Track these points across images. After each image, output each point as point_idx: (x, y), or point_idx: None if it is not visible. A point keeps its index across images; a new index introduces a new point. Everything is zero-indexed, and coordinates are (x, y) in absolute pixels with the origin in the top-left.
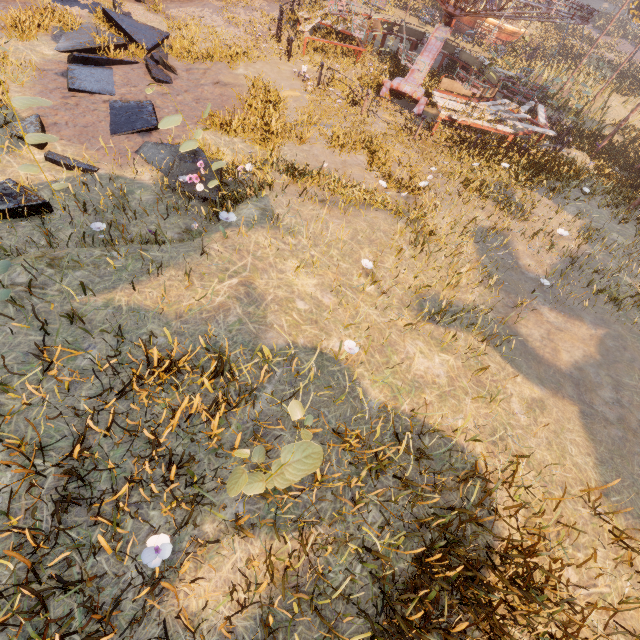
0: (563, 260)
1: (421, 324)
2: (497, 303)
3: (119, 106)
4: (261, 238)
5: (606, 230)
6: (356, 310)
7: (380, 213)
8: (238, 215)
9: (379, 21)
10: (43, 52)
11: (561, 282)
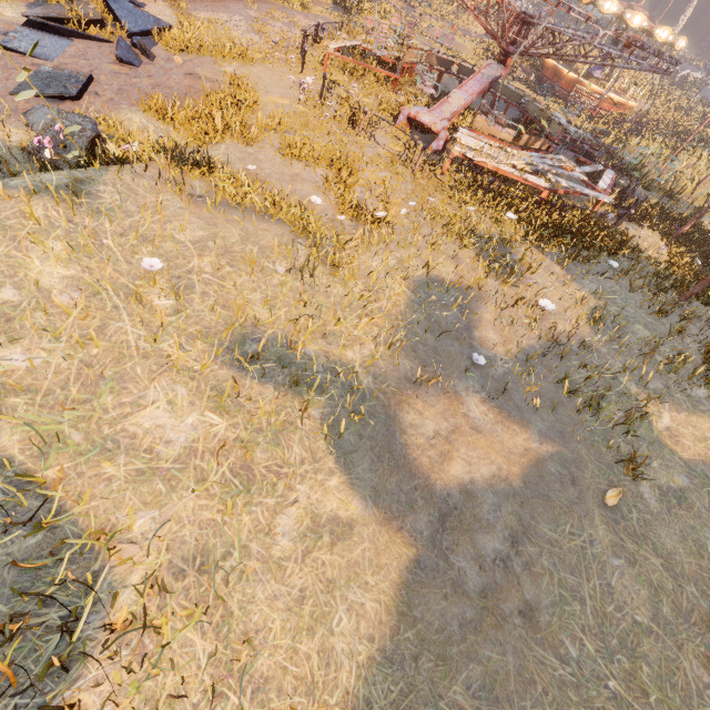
0: (546, 343)
1: (213, 366)
2: (373, 367)
3: (47, 71)
4: (37, 208)
5: (629, 319)
6: (105, 322)
7: (279, 227)
8: (30, 177)
9: (434, 56)
10: (3, 13)
11: (526, 369)
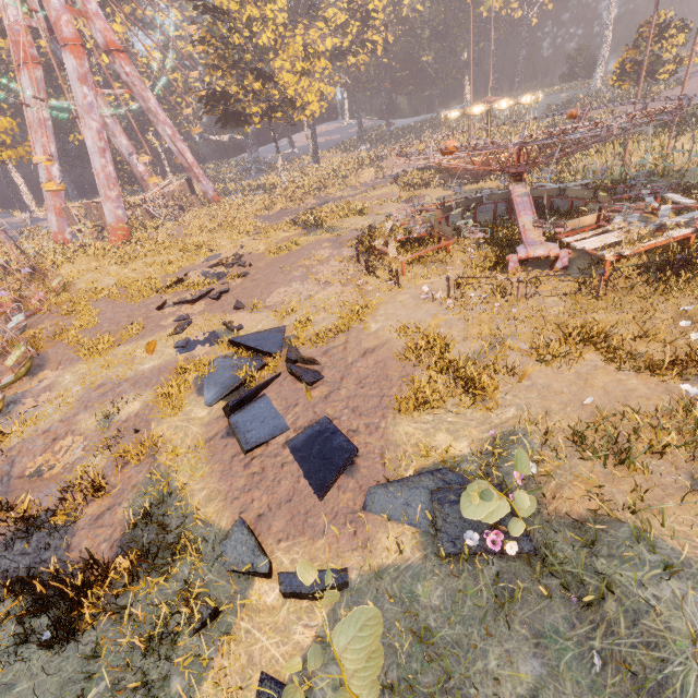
0: None
1: None
2: None
3: (301, 443)
4: None
5: None
6: None
7: None
8: (692, 628)
9: (439, 210)
10: (198, 416)
11: None
